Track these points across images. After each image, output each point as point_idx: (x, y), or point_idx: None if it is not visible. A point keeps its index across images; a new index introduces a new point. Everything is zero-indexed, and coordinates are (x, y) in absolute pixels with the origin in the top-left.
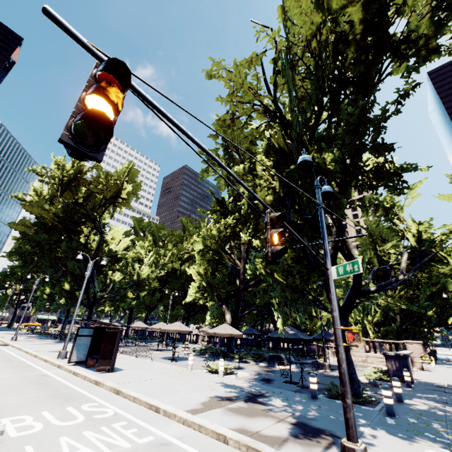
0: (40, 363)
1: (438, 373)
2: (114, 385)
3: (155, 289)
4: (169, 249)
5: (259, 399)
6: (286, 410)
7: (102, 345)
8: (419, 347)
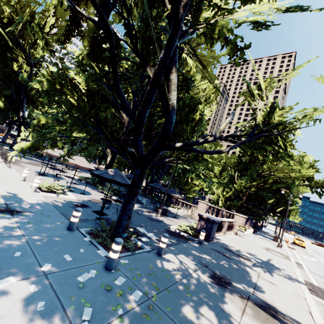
0: None
1: (245, 239)
2: None
3: None
4: None
5: None
6: None
7: None
8: (242, 219)
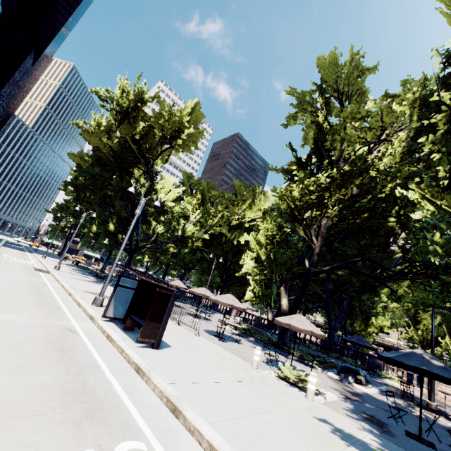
0: (72, 306)
1: None
2: (167, 387)
3: (195, 250)
4: (219, 211)
5: None
6: None
7: (149, 308)
8: None
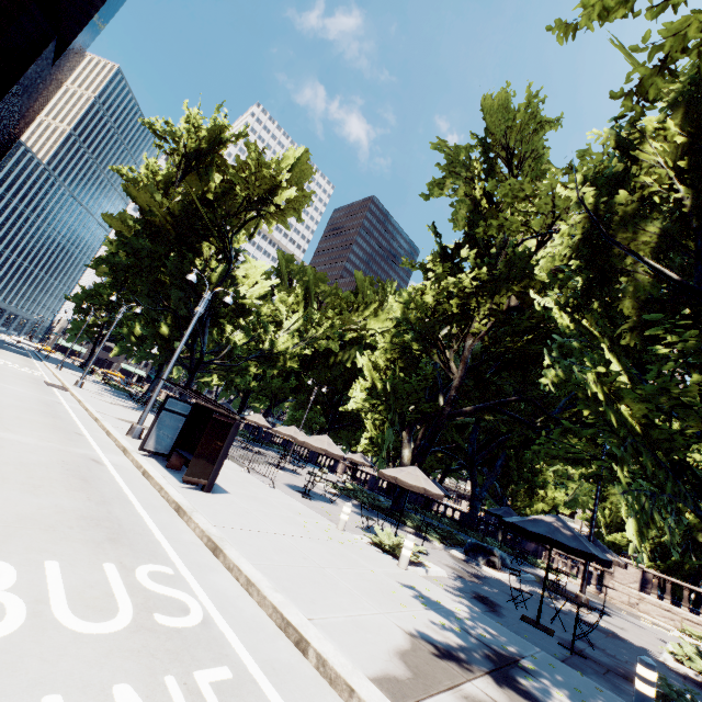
0: (98, 434)
1: None
2: (210, 528)
3: (290, 372)
4: (328, 316)
5: (520, 679)
6: None
7: (201, 439)
8: None
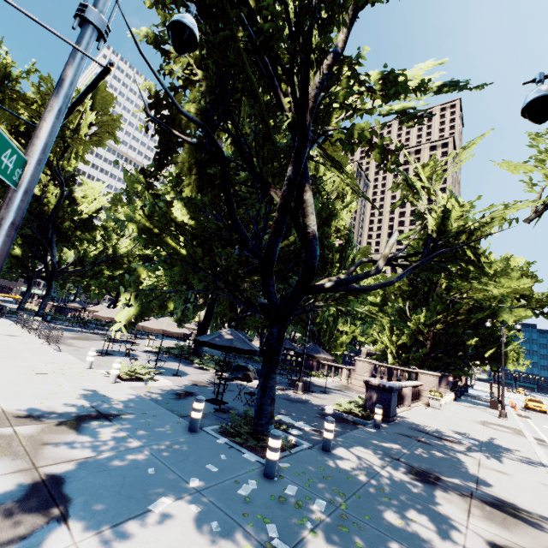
0: None
1: (444, 412)
2: None
3: None
4: None
5: (88, 423)
6: (89, 449)
7: None
8: (433, 379)
